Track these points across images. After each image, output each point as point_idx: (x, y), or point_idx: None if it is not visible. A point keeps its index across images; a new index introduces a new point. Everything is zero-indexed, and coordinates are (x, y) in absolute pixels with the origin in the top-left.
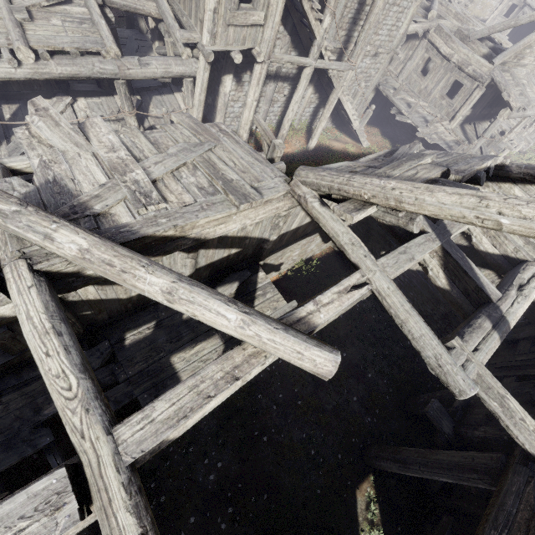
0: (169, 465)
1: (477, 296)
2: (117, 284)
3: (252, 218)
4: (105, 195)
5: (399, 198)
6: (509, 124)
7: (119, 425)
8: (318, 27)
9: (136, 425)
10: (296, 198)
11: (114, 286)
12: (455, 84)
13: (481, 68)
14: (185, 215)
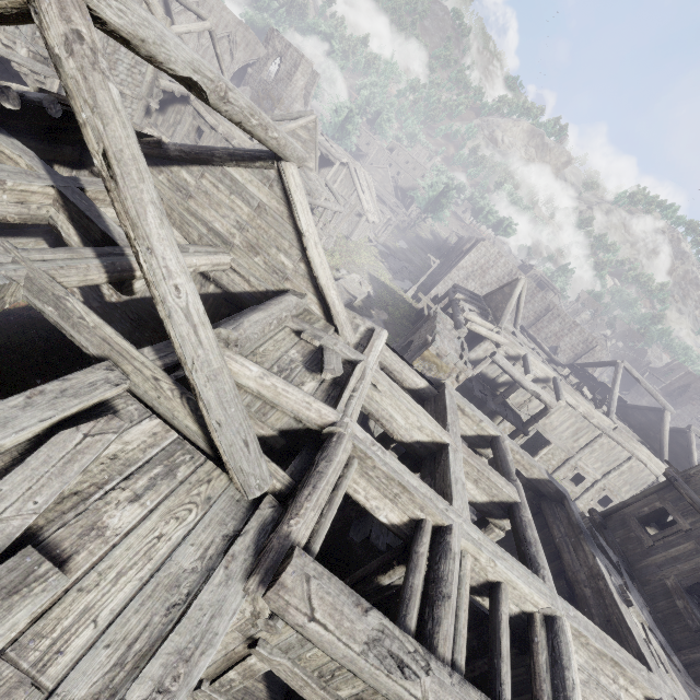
0: None
1: (108, 245)
2: None
3: None
4: None
5: None
6: None
7: None
8: None
9: None
10: None
11: None
12: None
13: (245, 143)
14: None
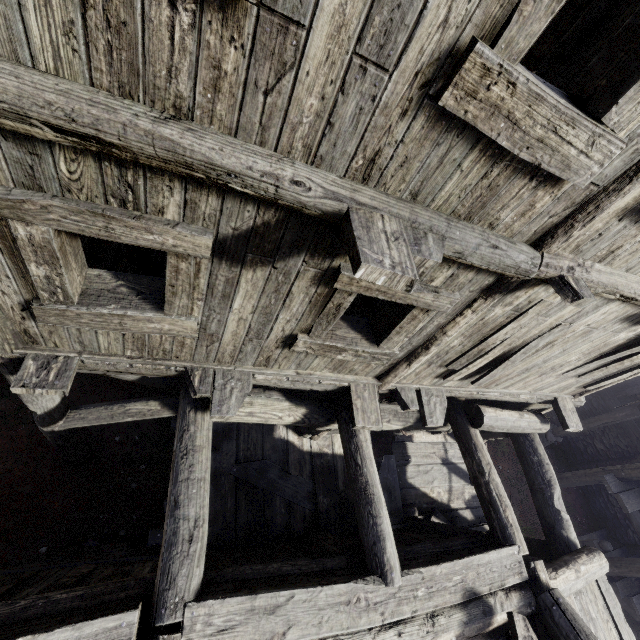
0: None
1: None
2: None
3: None
4: None
5: None
6: None
7: None
8: None
9: None
10: None
11: None
12: None
13: None
14: None
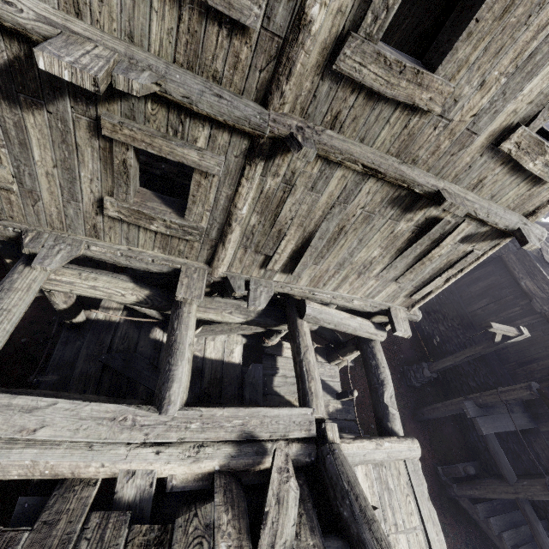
0: None
1: None
2: None
3: None
4: None
5: None
6: None
7: None
8: None
9: None
10: None
11: None
12: None
13: None
14: None
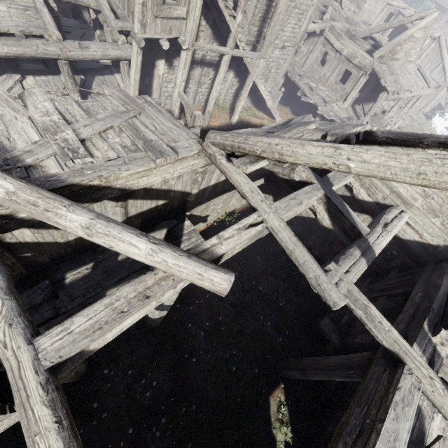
0: (110, 386)
1: (352, 232)
2: (52, 228)
3: (171, 173)
4: (37, 150)
5: (280, 152)
6: (389, 106)
7: (40, 337)
8: (233, 22)
9: (56, 336)
10: (208, 156)
11: (50, 230)
12: (346, 72)
13: (365, 60)
14: (109, 168)
